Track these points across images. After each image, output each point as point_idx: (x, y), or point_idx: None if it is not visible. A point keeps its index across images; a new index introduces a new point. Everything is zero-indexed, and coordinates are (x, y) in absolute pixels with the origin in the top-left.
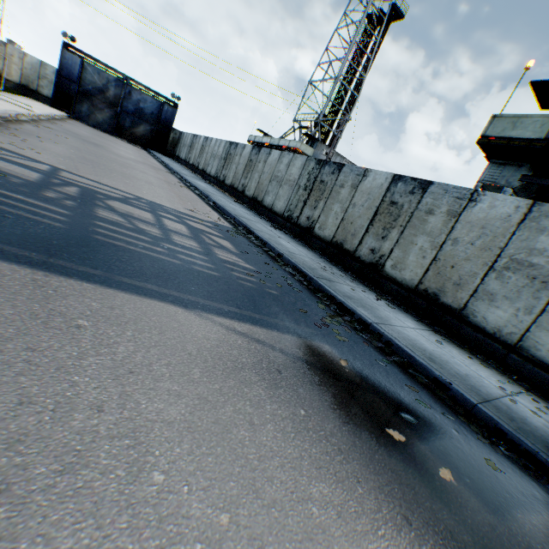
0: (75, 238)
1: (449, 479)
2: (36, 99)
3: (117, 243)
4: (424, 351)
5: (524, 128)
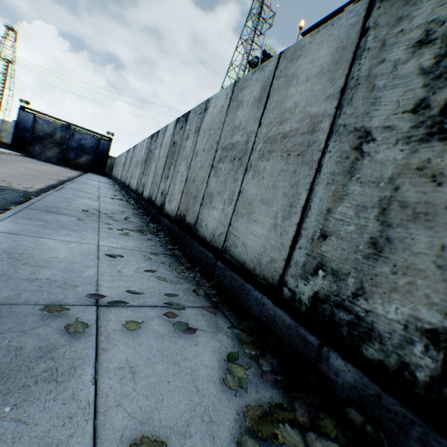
0: None
1: None
2: None
3: None
4: (9, 254)
5: None
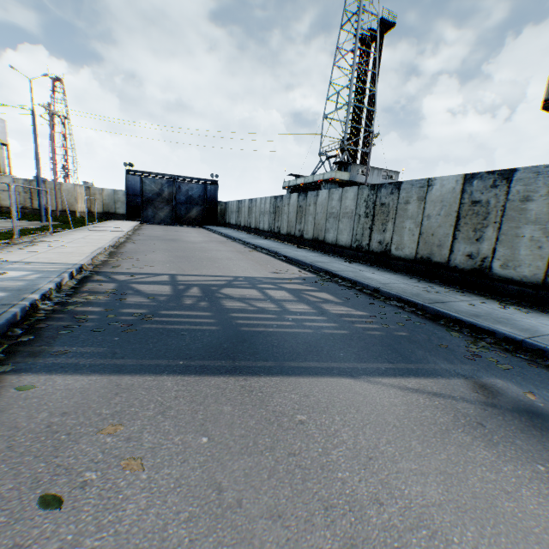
0: (232, 337)
1: None
2: (115, 218)
3: (259, 329)
4: None
5: None
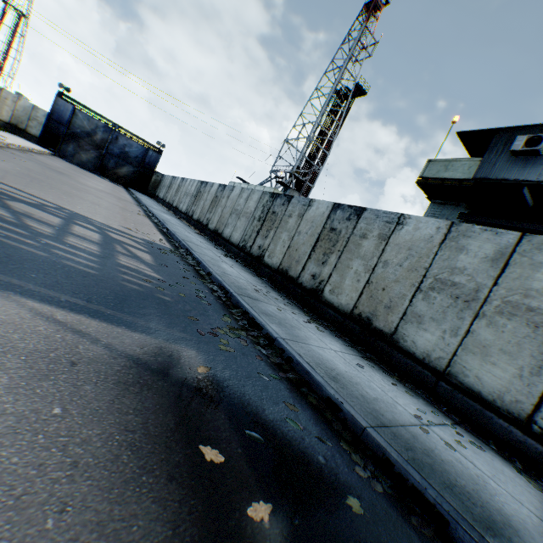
0: None
1: (260, 519)
2: (23, 136)
3: None
4: (331, 370)
5: (455, 170)
